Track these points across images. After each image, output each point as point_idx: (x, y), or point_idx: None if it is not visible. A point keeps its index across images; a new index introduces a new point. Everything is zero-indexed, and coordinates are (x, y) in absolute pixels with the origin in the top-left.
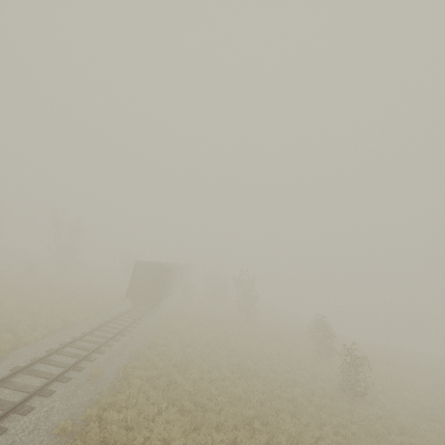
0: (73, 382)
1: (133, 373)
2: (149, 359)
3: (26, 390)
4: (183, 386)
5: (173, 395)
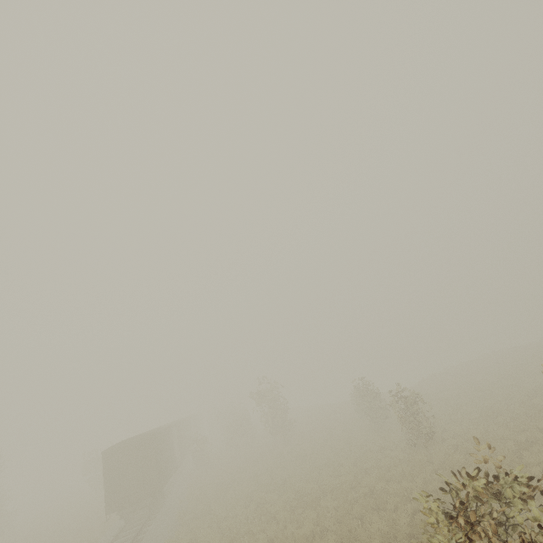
0: None
1: None
2: None
3: None
4: None
5: None
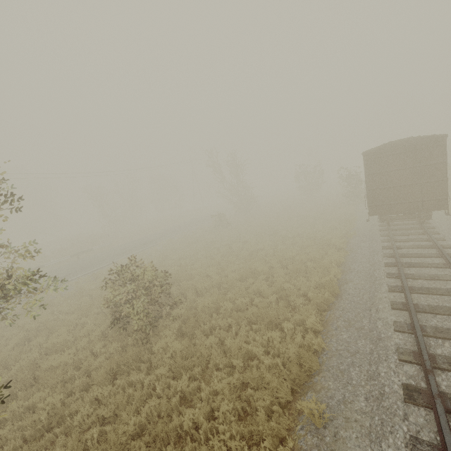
0: None
1: None
2: None
3: None
4: None
5: None
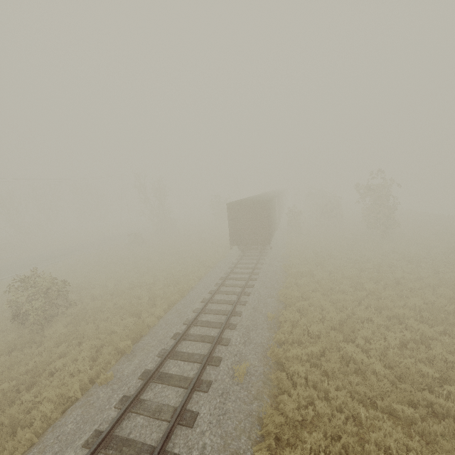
0: (215, 389)
1: (286, 355)
2: (292, 322)
3: (162, 416)
4: (368, 366)
5: (367, 392)
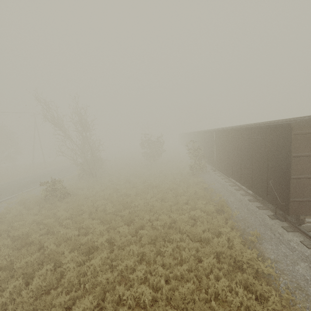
0: None
1: None
2: None
3: None
4: None
5: None
